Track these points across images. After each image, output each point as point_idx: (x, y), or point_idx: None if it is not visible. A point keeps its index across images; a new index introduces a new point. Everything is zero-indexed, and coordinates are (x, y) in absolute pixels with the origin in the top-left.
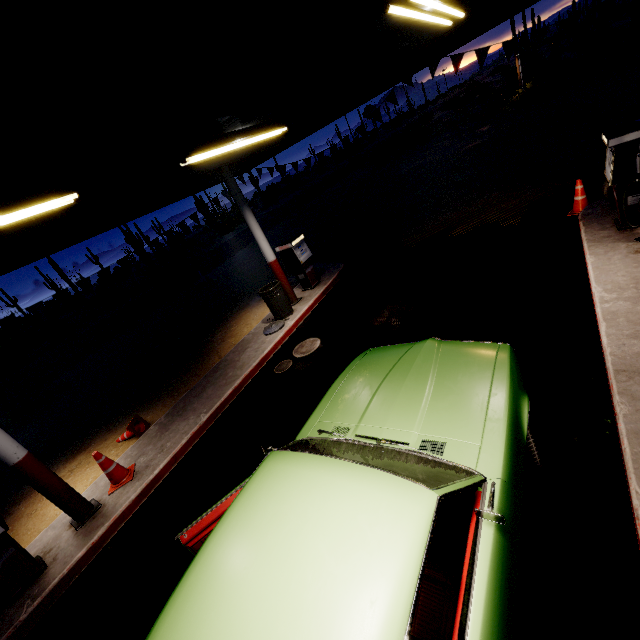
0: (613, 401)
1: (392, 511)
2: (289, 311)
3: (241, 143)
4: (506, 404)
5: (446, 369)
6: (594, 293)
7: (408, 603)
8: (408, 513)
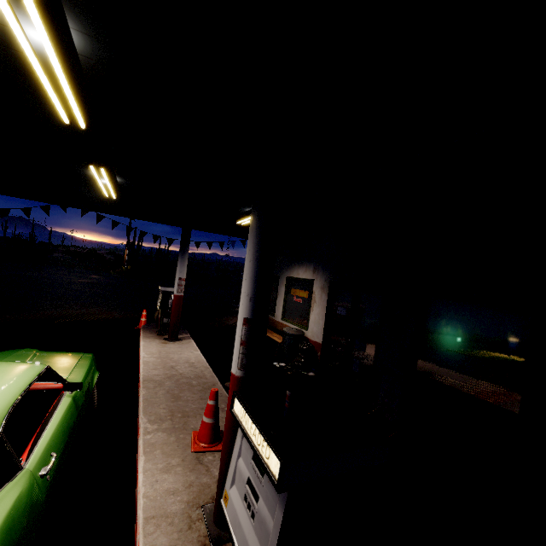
0: (140, 391)
1: (14, 364)
2: None
3: None
4: (88, 365)
5: (46, 356)
6: (141, 354)
7: (25, 385)
8: (27, 365)
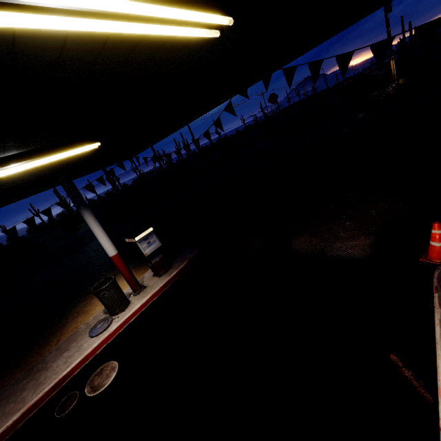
0: None
1: None
2: (121, 308)
3: (10, 170)
4: None
5: None
6: None
7: None
8: None
